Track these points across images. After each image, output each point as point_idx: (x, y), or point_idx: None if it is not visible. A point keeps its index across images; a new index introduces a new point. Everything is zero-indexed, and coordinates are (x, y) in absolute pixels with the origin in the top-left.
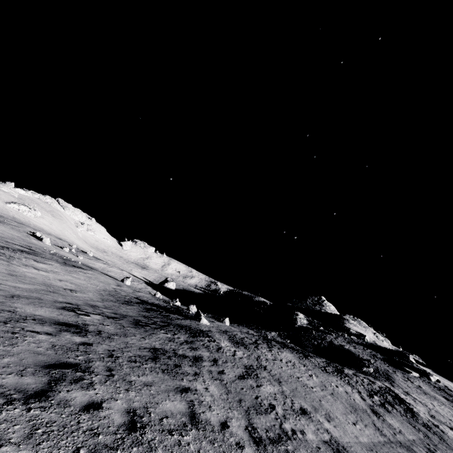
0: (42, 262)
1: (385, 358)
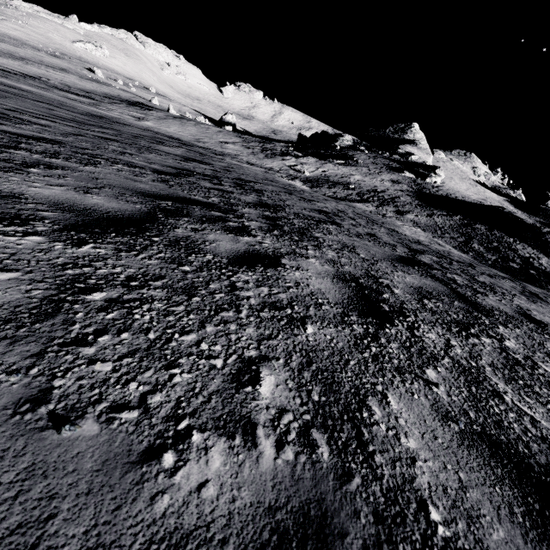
0: (60, 72)
1: (399, 167)
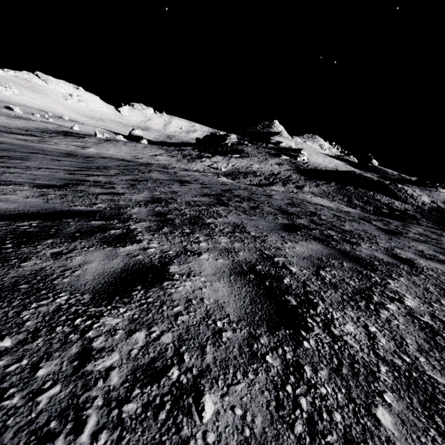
0: None
1: (276, 153)
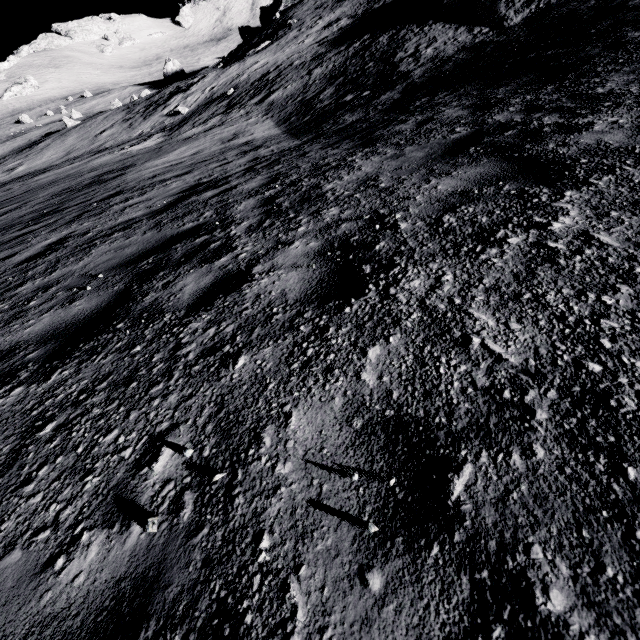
0: None
1: None
